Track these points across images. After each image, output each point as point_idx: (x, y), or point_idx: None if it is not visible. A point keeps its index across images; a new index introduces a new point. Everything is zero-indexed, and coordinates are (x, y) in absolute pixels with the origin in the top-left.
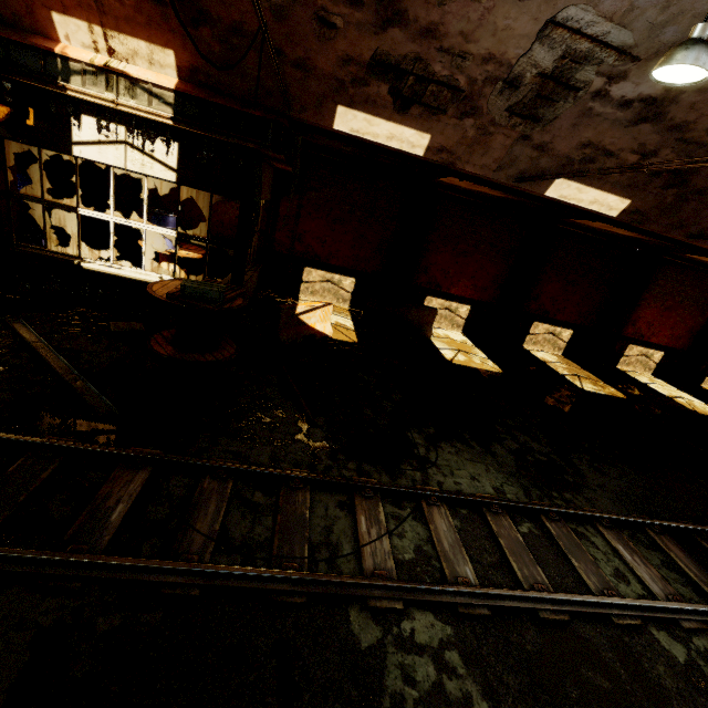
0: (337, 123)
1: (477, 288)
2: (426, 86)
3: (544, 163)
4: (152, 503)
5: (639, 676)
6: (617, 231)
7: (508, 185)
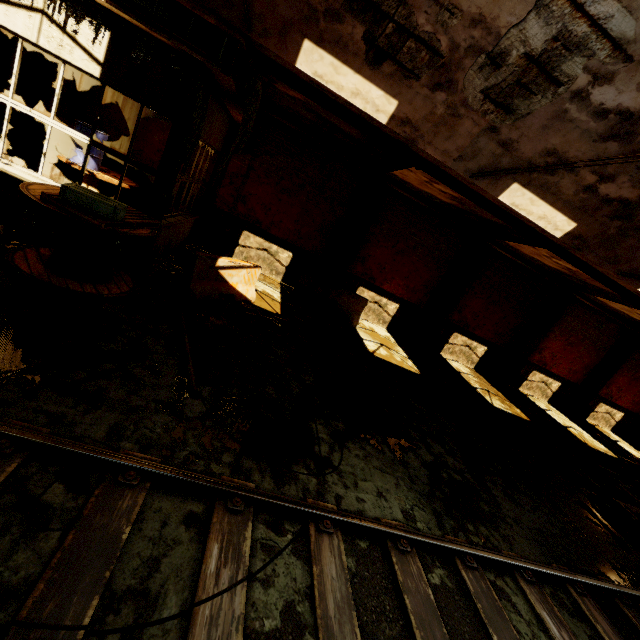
0: (301, 61)
1: (408, 288)
2: (404, 40)
3: (505, 163)
4: None
5: None
6: (545, 261)
7: (464, 180)
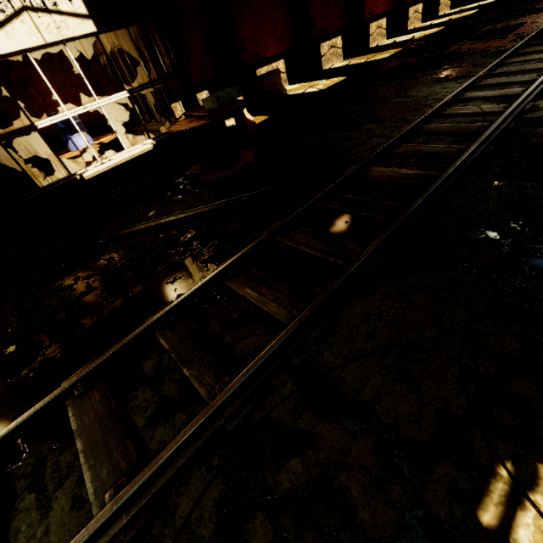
0: None
1: (279, 40)
2: None
3: None
4: (402, 168)
5: None
6: None
7: None
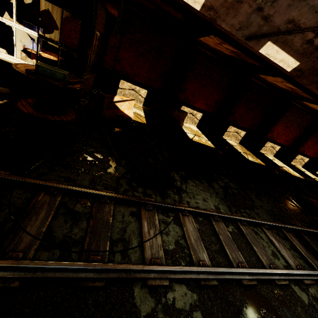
0: None
1: (207, 105)
2: None
3: (265, 30)
4: None
5: (291, 315)
6: (279, 84)
7: (241, 42)
